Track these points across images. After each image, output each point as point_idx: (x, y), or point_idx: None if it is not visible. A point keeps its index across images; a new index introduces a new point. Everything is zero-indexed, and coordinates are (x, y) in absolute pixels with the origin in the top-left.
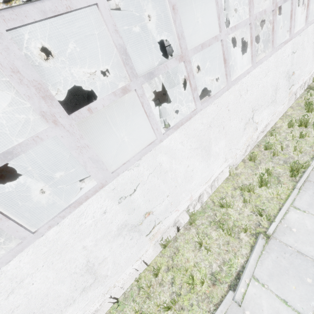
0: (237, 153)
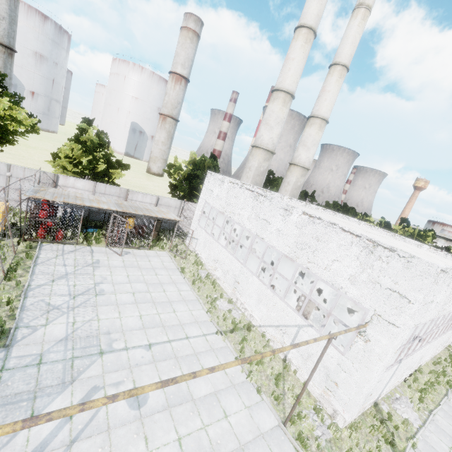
0: (430, 357)
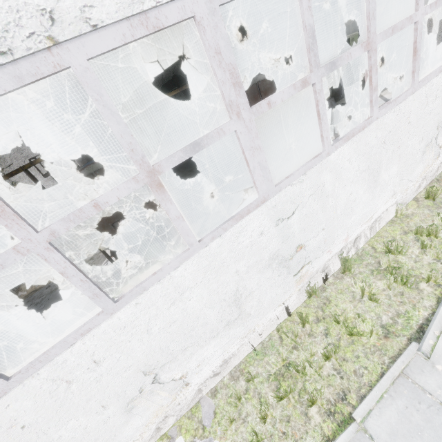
0: (409, 187)
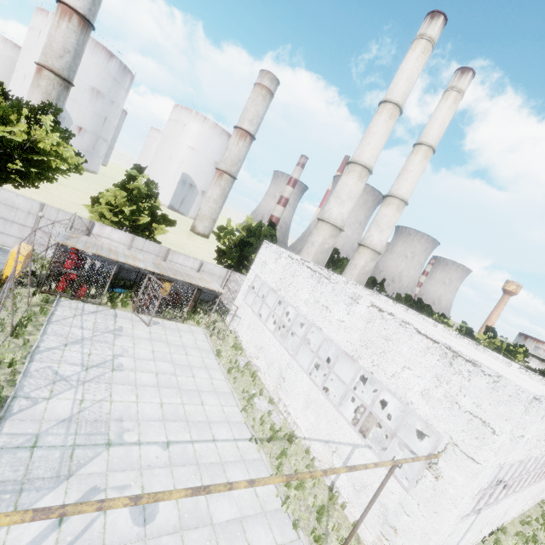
0: (517, 513)
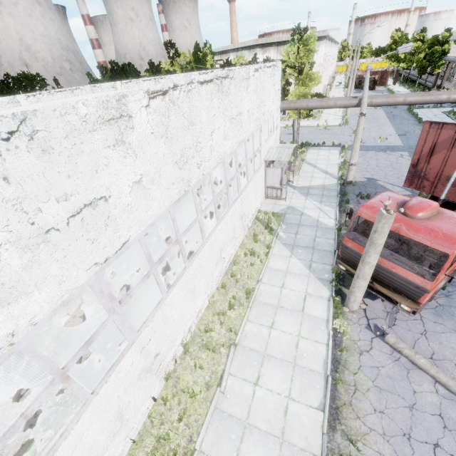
0: (213, 284)
